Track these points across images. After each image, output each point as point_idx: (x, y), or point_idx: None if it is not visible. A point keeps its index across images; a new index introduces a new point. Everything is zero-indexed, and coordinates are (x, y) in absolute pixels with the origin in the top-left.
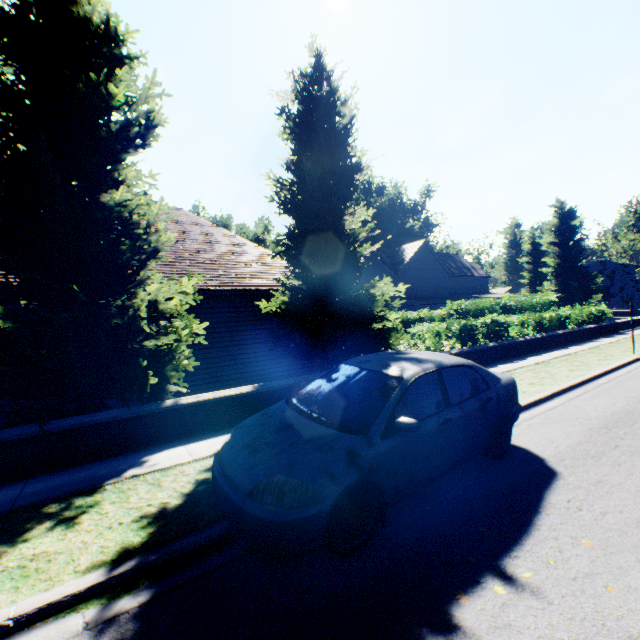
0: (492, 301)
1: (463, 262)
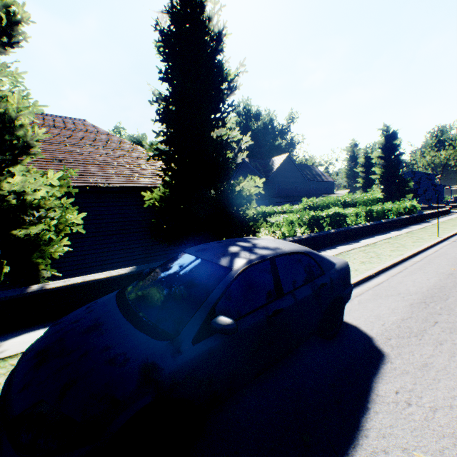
0: (335, 198)
1: (316, 171)
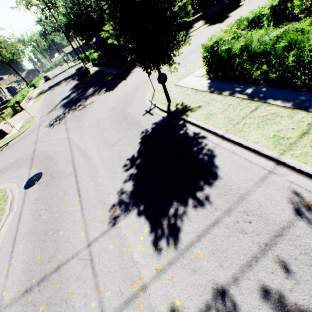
0: None
1: None
